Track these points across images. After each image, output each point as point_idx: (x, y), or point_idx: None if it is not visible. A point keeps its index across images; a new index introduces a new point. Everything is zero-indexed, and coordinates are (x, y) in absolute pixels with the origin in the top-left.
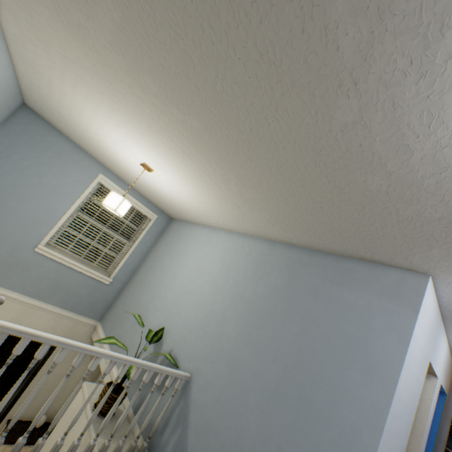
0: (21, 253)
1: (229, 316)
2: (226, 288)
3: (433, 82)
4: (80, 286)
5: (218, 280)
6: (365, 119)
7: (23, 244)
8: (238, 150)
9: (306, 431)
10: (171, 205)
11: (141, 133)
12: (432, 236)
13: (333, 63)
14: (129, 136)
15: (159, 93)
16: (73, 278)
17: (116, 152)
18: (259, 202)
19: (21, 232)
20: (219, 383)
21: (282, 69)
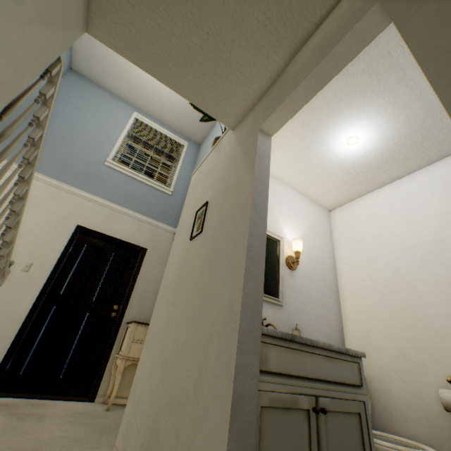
0: (95, 166)
1: None
2: None
3: None
4: (149, 196)
5: None
6: None
7: (95, 160)
8: None
9: None
10: None
11: None
12: None
13: None
14: None
15: None
16: (140, 189)
17: None
18: None
19: (91, 151)
20: None
21: None
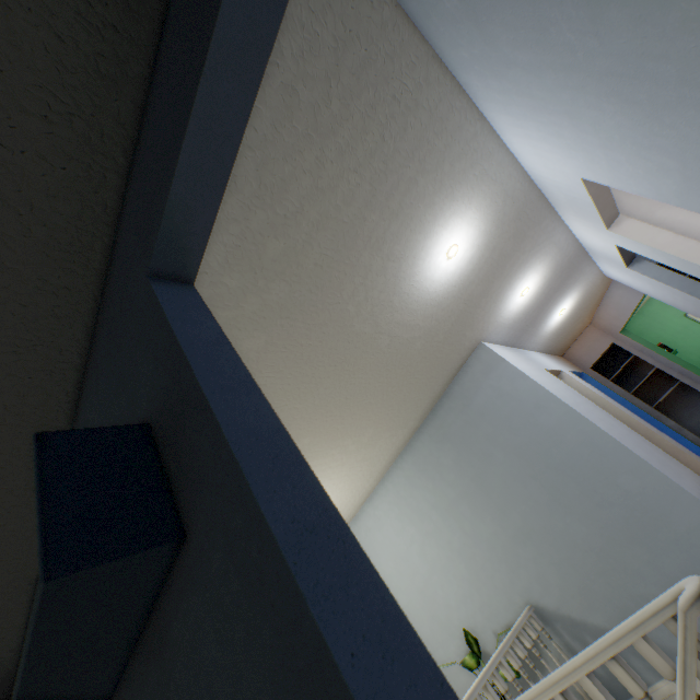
0: None
1: (471, 525)
2: (438, 521)
3: (402, 309)
4: None
5: (424, 530)
6: (393, 335)
7: None
8: (344, 419)
9: (584, 474)
10: None
11: None
12: (458, 331)
13: (367, 337)
14: None
15: None
16: None
17: None
18: (376, 432)
19: None
20: (541, 560)
21: (348, 359)
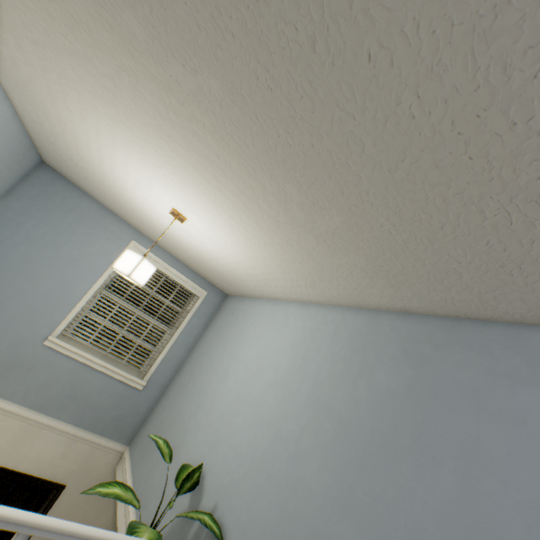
0: (26, 347)
1: (309, 445)
2: (301, 393)
3: None
4: (103, 393)
5: (288, 379)
6: None
7: (30, 336)
8: (294, 120)
9: None
10: (220, 273)
11: (155, 152)
12: None
13: None
14: (144, 165)
15: (149, 42)
16: (93, 382)
17: (141, 202)
18: (344, 234)
19: (28, 319)
20: None
21: None
